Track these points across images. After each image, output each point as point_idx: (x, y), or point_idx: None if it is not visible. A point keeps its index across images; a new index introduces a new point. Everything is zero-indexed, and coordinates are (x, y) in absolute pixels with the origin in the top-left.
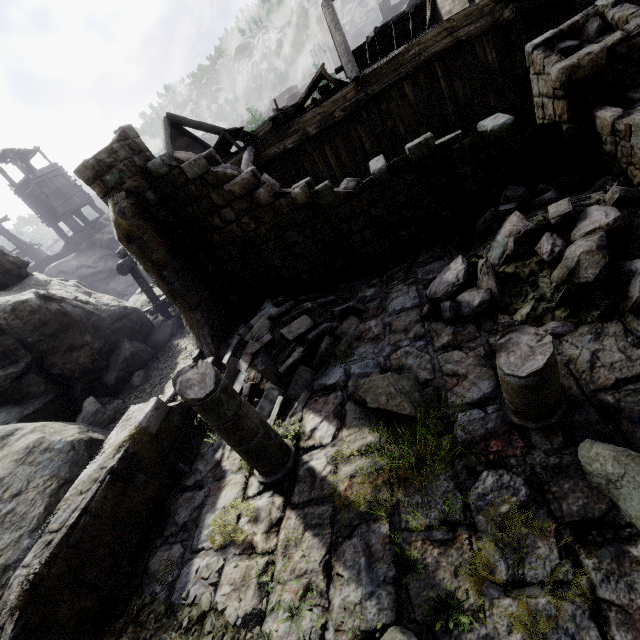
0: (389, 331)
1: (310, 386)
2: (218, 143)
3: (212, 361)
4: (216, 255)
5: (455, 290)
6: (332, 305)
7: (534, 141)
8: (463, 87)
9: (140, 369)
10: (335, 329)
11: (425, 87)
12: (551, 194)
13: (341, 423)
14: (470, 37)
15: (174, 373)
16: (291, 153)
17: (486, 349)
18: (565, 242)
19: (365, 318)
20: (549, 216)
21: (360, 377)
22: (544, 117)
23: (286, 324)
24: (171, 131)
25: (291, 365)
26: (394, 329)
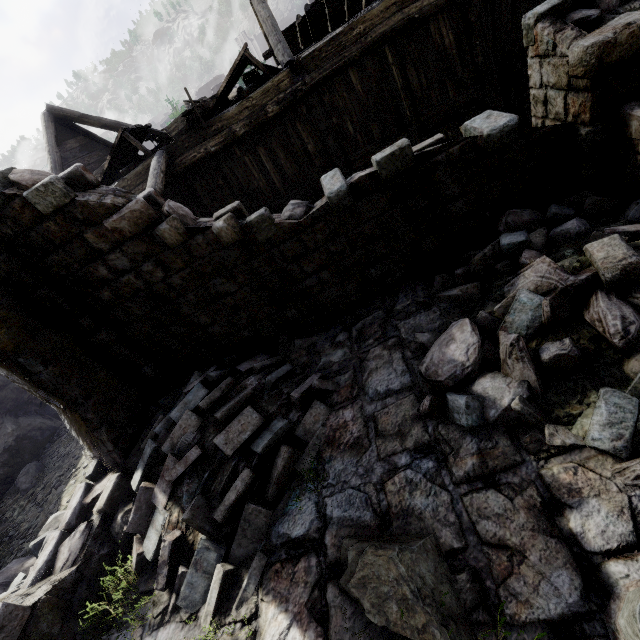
0: (375, 433)
1: (266, 537)
2: (116, 146)
3: (115, 482)
4: (111, 316)
5: (467, 374)
6: (287, 380)
7: (540, 149)
8: (418, 76)
9: (34, 455)
10: (295, 425)
11: (374, 76)
12: (578, 225)
13: (323, 638)
14: (424, 15)
15: (78, 466)
16: (216, 158)
17: (543, 495)
18: (635, 311)
19: (336, 403)
20: (599, 266)
21: (343, 527)
22: (546, 116)
23: (222, 423)
24: (55, 129)
25: (233, 504)
26: (382, 430)
